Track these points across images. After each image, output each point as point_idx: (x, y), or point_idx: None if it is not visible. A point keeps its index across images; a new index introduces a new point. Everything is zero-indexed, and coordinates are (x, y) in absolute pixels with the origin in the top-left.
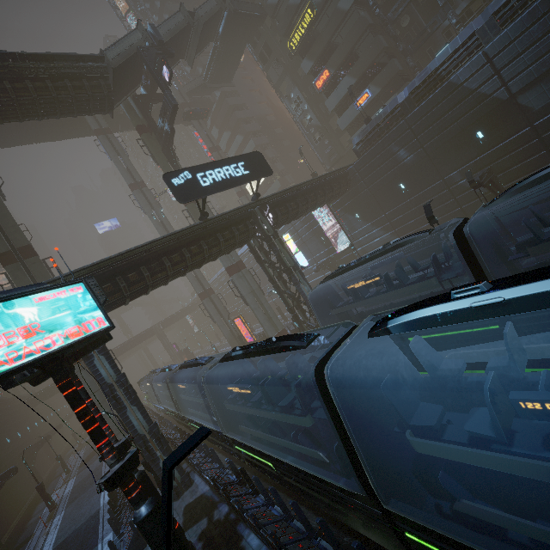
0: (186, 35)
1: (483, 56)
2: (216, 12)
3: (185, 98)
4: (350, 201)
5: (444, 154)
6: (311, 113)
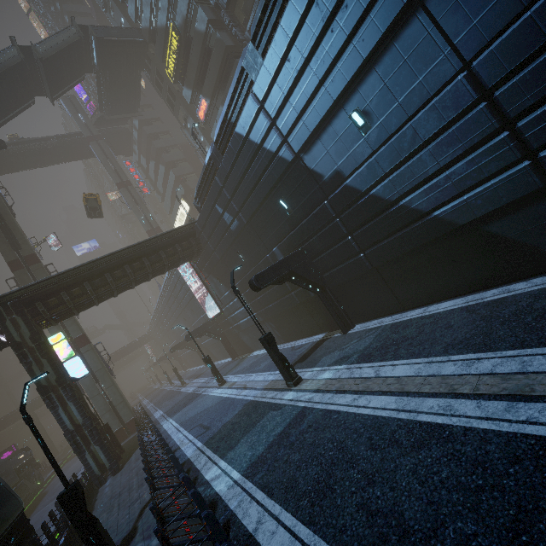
0: (33, 71)
1: (253, 99)
2: (76, 42)
3: (92, 131)
4: (207, 262)
5: (262, 222)
6: (208, 145)
